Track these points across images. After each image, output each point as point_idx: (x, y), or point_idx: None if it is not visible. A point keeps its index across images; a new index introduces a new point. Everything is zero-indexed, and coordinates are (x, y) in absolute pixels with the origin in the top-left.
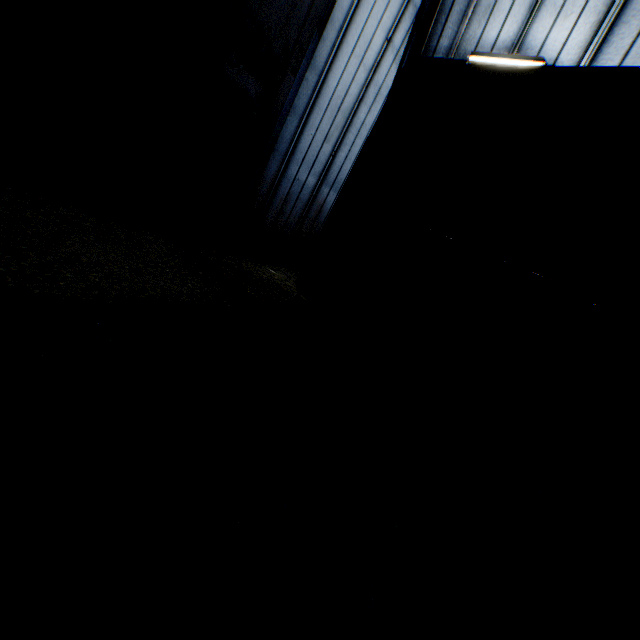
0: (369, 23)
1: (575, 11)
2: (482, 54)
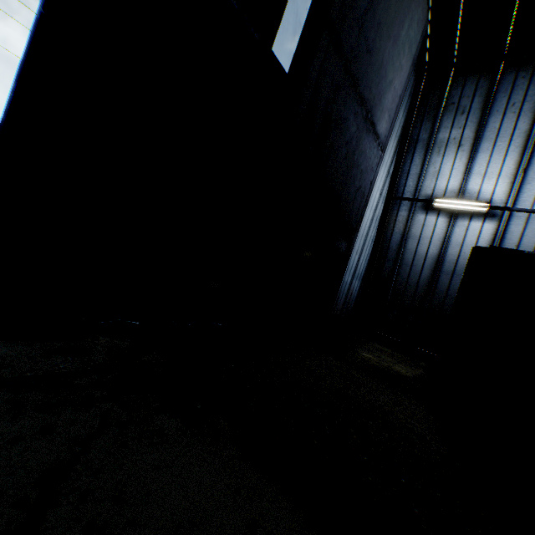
0: (374, 190)
1: (493, 176)
2: (444, 198)
